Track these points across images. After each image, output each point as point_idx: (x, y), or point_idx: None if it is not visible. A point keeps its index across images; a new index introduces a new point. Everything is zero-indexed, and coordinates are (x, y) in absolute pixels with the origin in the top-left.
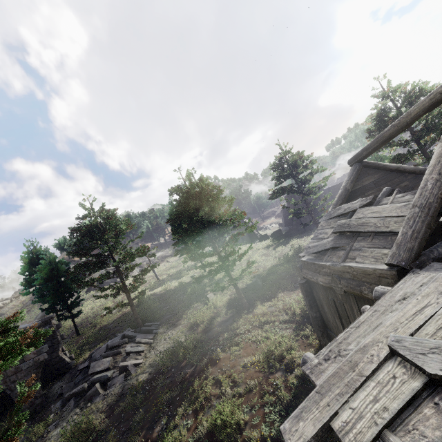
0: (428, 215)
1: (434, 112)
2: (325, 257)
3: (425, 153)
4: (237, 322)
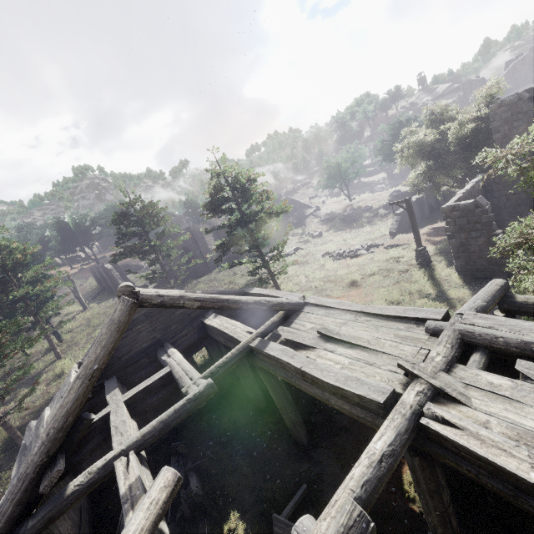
0: (19, 491)
1: (253, 204)
2: (24, 456)
3: (252, 238)
4: (1, 478)
